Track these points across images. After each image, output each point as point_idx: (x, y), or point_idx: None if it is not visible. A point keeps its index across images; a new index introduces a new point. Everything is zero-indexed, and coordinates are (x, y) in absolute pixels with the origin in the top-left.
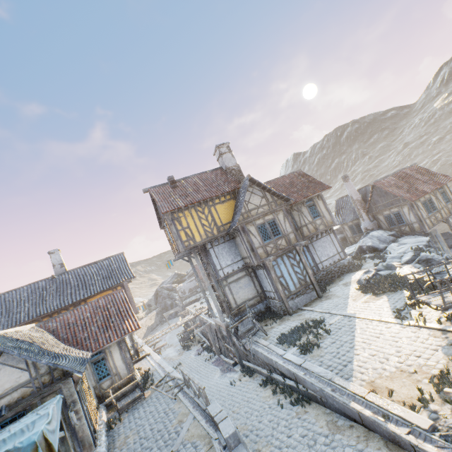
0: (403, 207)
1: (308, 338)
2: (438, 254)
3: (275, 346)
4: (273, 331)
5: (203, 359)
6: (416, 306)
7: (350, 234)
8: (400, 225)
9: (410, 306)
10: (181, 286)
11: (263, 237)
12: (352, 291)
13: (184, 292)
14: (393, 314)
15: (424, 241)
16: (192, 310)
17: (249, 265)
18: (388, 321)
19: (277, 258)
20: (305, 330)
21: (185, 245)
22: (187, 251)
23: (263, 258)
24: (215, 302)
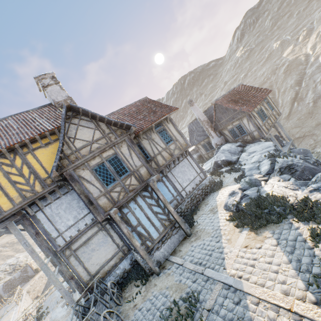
0: (243, 119)
1: None
2: (291, 157)
3: None
4: (134, 320)
5: None
6: None
7: (204, 151)
8: (243, 136)
9: None
10: None
11: (103, 181)
12: (223, 222)
13: None
14: (308, 288)
15: (271, 146)
16: None
17: None
18: (314, 320)
19: (129, 202)
20: None
21: None
22: None
23: (109, 209)
24: (56, 286)
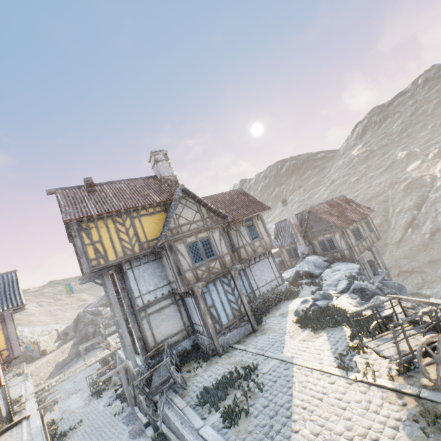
0: (335, 233)
1: (236, 397)
2: (369, 283)
3: (192, 410)
4: (196, 381)
5: (112, 412)
6: (360, 350)
7: (288, 257)
8: (333, 251)
9: (353, 349)
10: (108, 310)
11: (193, 258)
12: (290, 324)
13: (111, 318)
14: (335, 361)
15: (355, 269)
16: (113, 342)
17: (176, 292)
18: (331, 372)
19: (209, 283)
20: (233, 383)
21: (92, 264)
22: (96, 272)
23: (192, 283)
24: (126, 341)
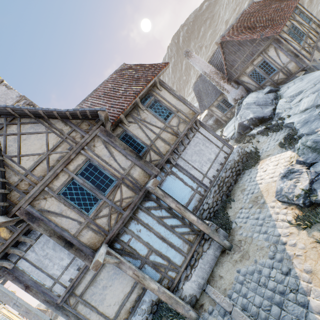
0: (268, 50)
1: None
2: None
3: None
4: None
5: None
6: None
7: (220, 113)
8: (272, 76)
9: None
10: None
11: (80, 207)
12: (284, 229)
13: None
14: None
15: None
16: None
17: None
18: None
19: (127, 225)
20: None
21: None
22: None
23: (99, 245)
24: None
